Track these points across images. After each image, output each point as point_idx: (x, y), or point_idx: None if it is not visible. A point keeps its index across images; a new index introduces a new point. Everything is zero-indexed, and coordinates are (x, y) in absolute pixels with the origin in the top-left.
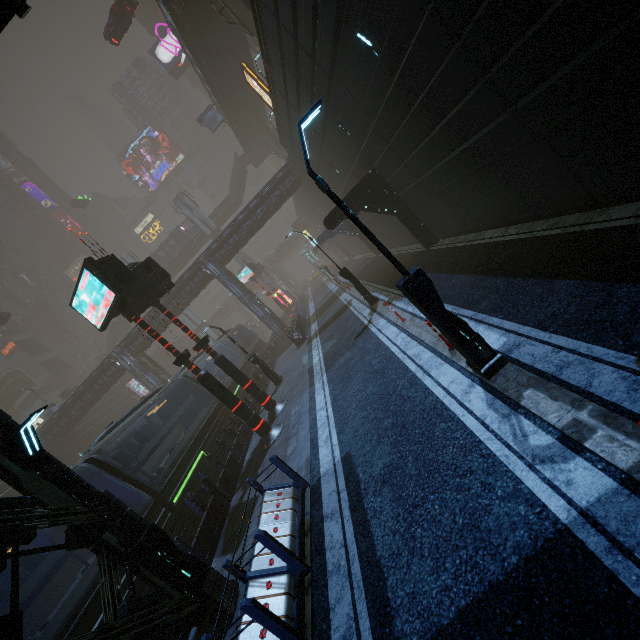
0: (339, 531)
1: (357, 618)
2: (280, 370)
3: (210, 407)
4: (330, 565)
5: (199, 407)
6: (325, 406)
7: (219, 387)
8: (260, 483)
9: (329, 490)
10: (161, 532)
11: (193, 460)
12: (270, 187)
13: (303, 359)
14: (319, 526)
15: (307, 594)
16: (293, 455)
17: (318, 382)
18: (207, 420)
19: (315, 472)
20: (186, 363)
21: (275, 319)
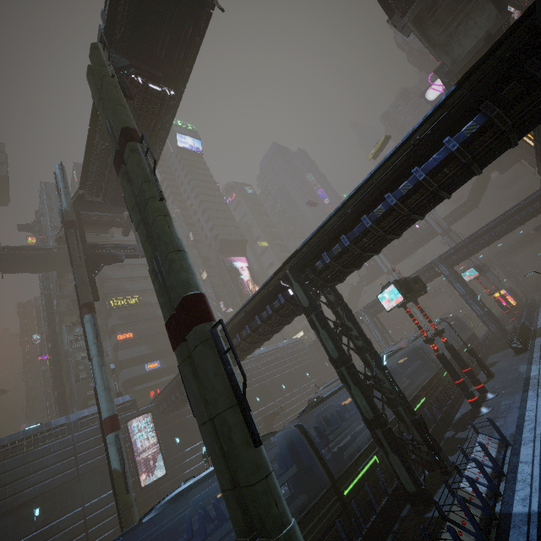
0: (529, 469)
1: (531, 496)
2: (492, 367)
3: (429, 372)
4: (519, 478)
5: (421, 369)
6: (535, 410)
7: (449, 364)
8: (477, 427)
9: (526, 452)
10: (424, 420)
11: (420, 399)
12: (516, 209)
13: (520, 367)
14: (515, 464)
15: (502, 482)
16: (499, 427)
17: (532, 391)
18: (428, 380)
19: (517, 441)
20: (431, 343)
21: (494, 320)
